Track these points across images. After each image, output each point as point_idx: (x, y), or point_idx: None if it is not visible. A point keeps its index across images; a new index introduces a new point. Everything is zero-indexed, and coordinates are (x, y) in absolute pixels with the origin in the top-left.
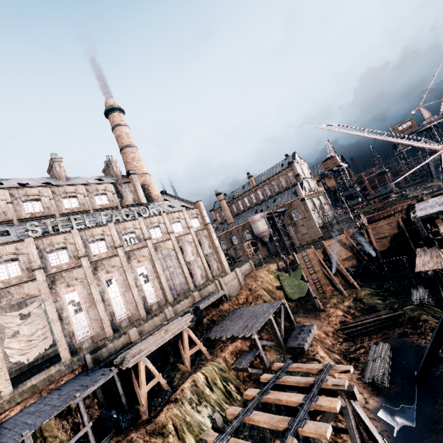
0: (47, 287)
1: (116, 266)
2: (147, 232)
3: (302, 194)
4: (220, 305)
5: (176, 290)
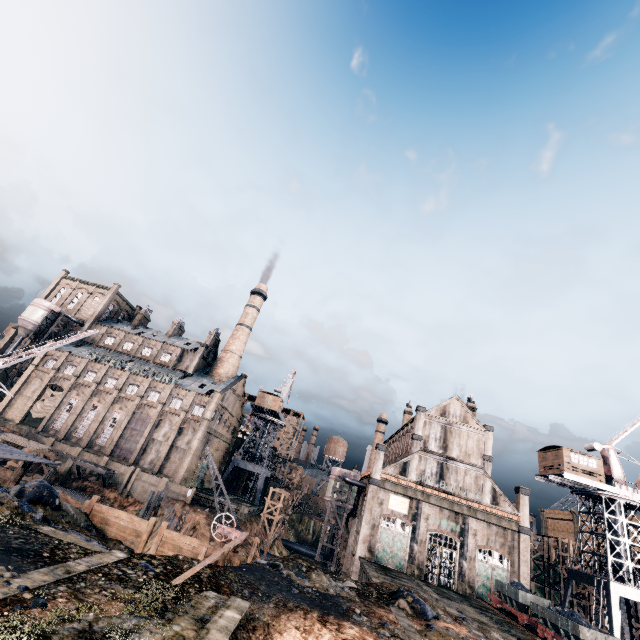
0: (69, 388)
1: (106, 401)
2: (148, 392)
3: (373, 469)
4: (110, 489)
5: (121, 451)
